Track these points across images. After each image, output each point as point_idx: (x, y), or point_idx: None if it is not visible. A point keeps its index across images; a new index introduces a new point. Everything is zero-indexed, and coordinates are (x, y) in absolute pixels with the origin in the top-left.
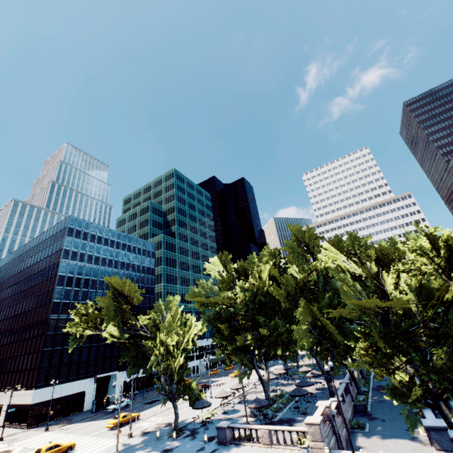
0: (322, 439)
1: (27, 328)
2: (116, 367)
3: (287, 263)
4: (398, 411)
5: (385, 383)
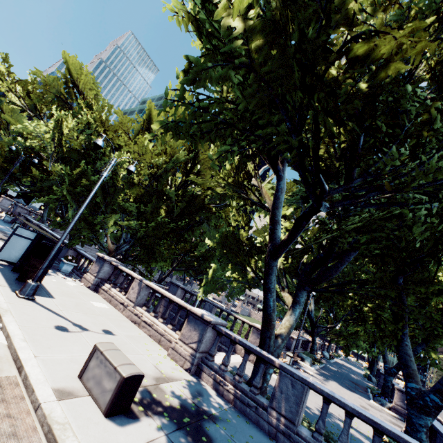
0: None
1: None
2: None
3: None
4: None
5: None
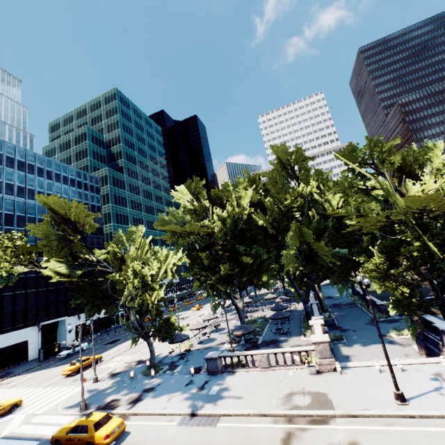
0: (331, 356)
1: None
2: (64, 312)
3: (267, 190)
4: (363, 322)
5: (338, 302)
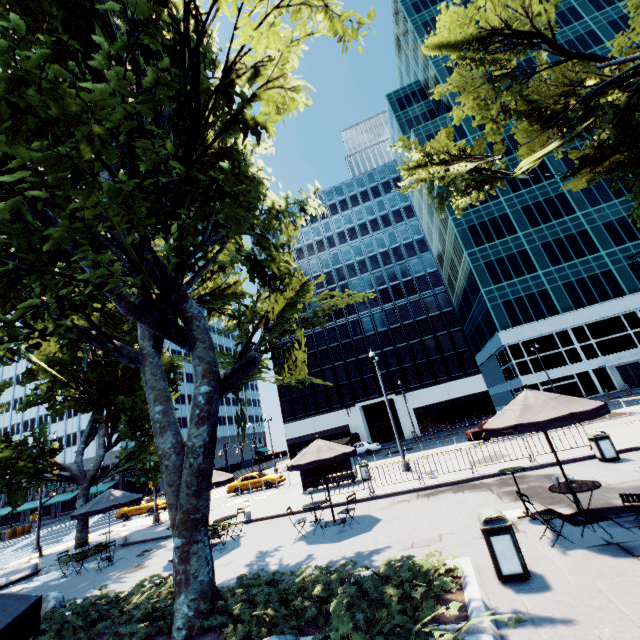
0: None
1: None
2: (389, 388)
3: None
4: None
5: None
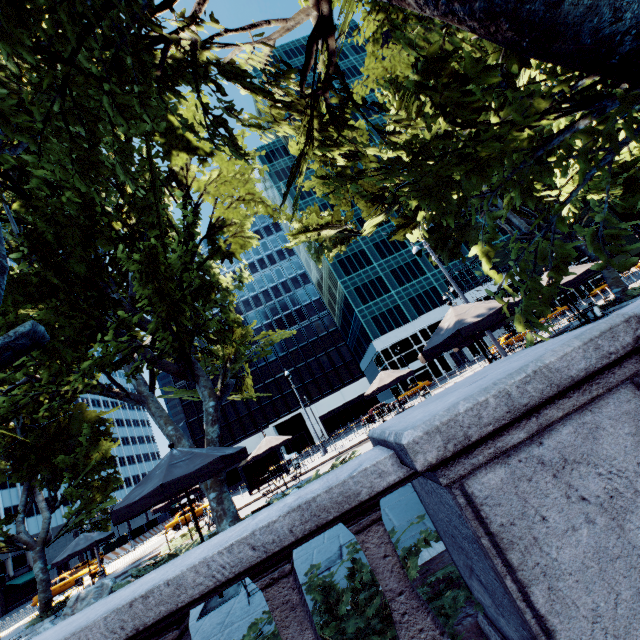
0: None
1: None
2: (297, 404)
3: None
4: None
5: None
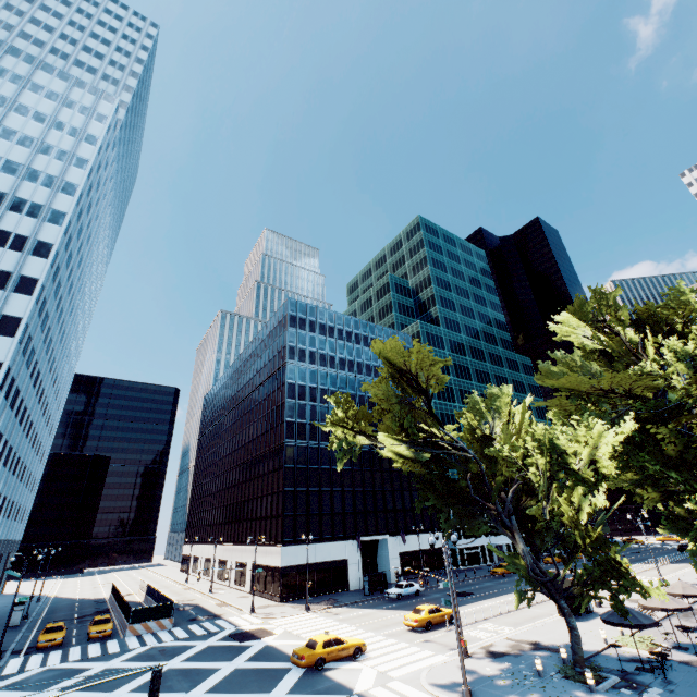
0: None
1: (259, 460)
2: (384, 528)
3: None
4: None
5: None
